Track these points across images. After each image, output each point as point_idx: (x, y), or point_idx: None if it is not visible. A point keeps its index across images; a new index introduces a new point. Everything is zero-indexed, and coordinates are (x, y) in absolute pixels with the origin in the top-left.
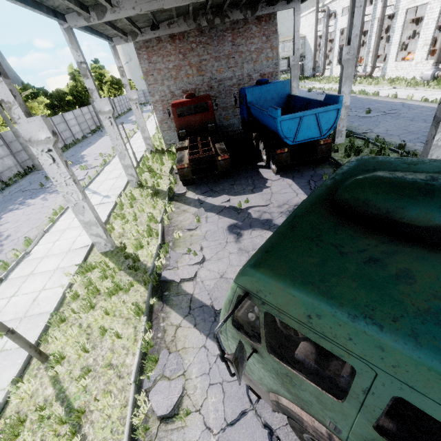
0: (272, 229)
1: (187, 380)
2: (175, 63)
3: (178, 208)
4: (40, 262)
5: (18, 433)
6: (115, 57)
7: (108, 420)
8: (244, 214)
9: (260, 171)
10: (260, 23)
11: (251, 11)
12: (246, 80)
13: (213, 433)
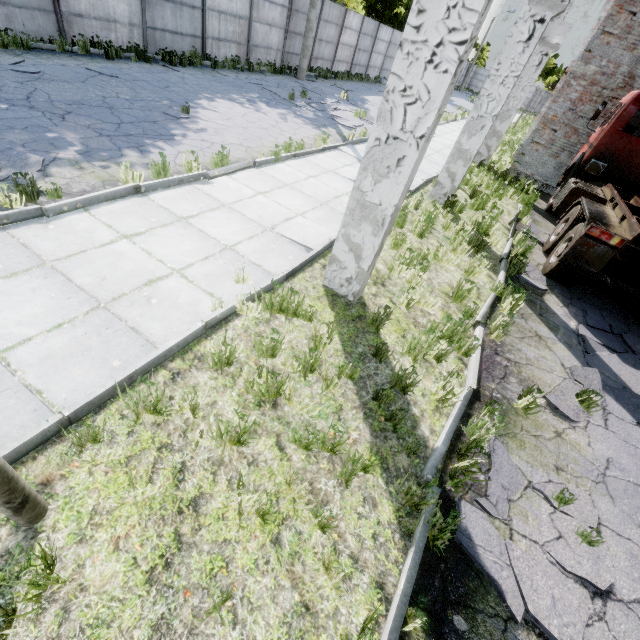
0: None
1: None
2: None
3: (523, 316)
4: (213, 209)
5: None
6: None
7: None
8: None
9: None
10: None
11: None
12: None
13: None
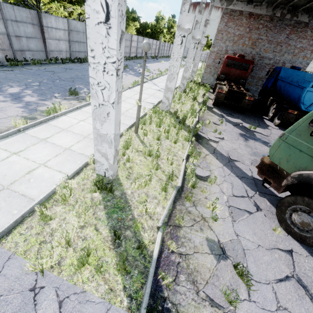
0: (269, 147)
1: (212, 173)
2: (241, 33)
3: (207, 112)
4: (127, 98)
5: (128, 148)
6: (208, 12)
7: (170, 165)
8: (251, 133)
9: (264, 120)
10: None
11: None
12: (279, 65)
13: (225, 195)
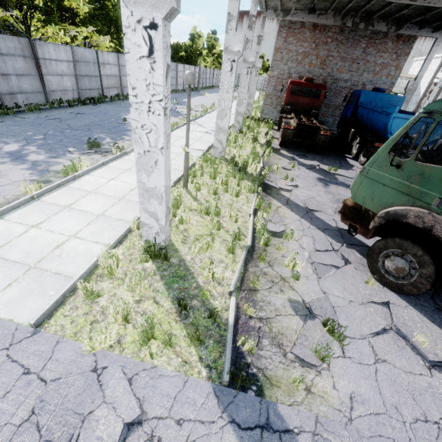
0: None
1: (287, 228)
2: (305, 50)
3: (274, 155)
4: None
5: (178, 207)
6: (261, 26)
7: (235, 223)
8: (332, 176)
9: (347, 159)
10: (397, 41)
11: (396, 27)
12: (358, 88)
13: (306, 250)
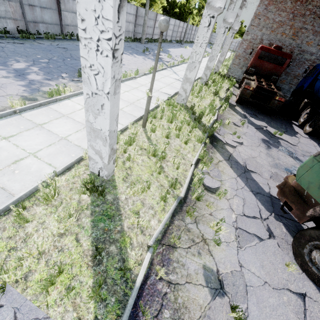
0: (294, 158)
1: (222, 184)
2: (282, 19)
3: (228, 110)
4: (141, 86)
5: (131, 144)
6: None
7: (176, 170)
8: (276, 140)
9: (293, 125)
10: None
11: None
12: None
13: (234, 213)
